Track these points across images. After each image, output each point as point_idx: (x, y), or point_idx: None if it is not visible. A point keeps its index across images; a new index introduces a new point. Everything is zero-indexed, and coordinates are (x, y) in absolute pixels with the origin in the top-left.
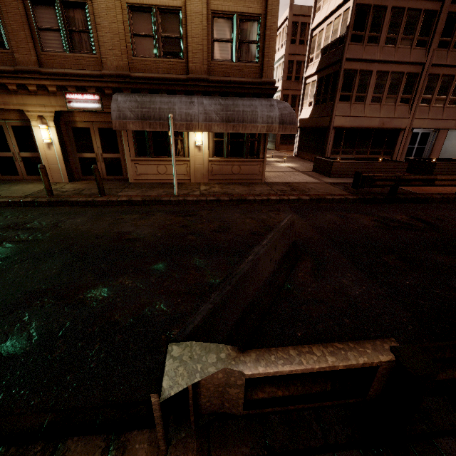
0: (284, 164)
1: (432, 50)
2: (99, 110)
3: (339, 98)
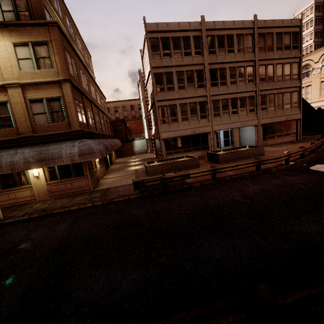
0: (135, 168)
1: (208, 88)
2: None
3: (161, 122)
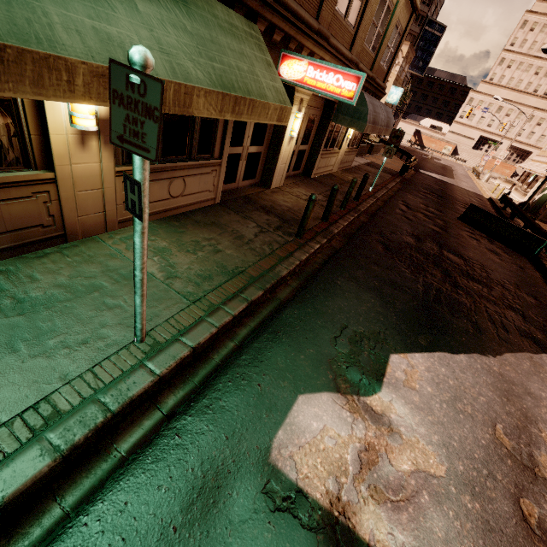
0: None
1: None
2: (333, 99)
3: None
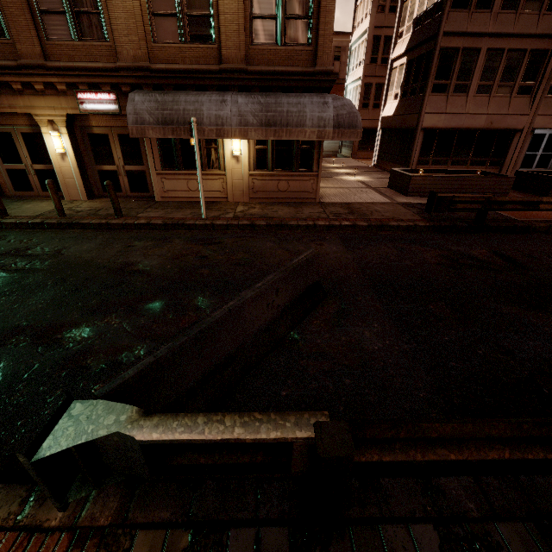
0: (355, 178)
1: None
2: (116, 113)
3: (432, 89)
